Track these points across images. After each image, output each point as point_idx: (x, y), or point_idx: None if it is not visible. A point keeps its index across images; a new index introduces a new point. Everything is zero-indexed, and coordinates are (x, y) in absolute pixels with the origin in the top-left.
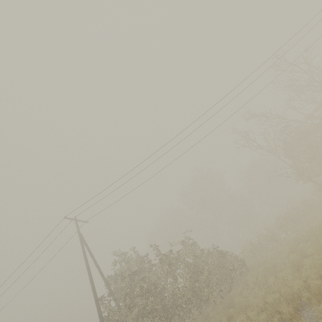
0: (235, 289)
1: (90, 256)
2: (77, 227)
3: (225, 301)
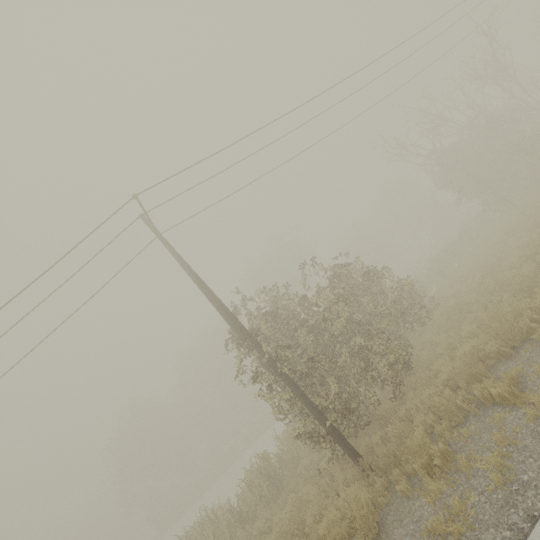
0: (433, 315)
1: (196, 282)
2: (155, 230)
3: (430, 326)
